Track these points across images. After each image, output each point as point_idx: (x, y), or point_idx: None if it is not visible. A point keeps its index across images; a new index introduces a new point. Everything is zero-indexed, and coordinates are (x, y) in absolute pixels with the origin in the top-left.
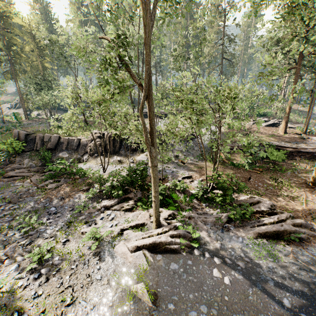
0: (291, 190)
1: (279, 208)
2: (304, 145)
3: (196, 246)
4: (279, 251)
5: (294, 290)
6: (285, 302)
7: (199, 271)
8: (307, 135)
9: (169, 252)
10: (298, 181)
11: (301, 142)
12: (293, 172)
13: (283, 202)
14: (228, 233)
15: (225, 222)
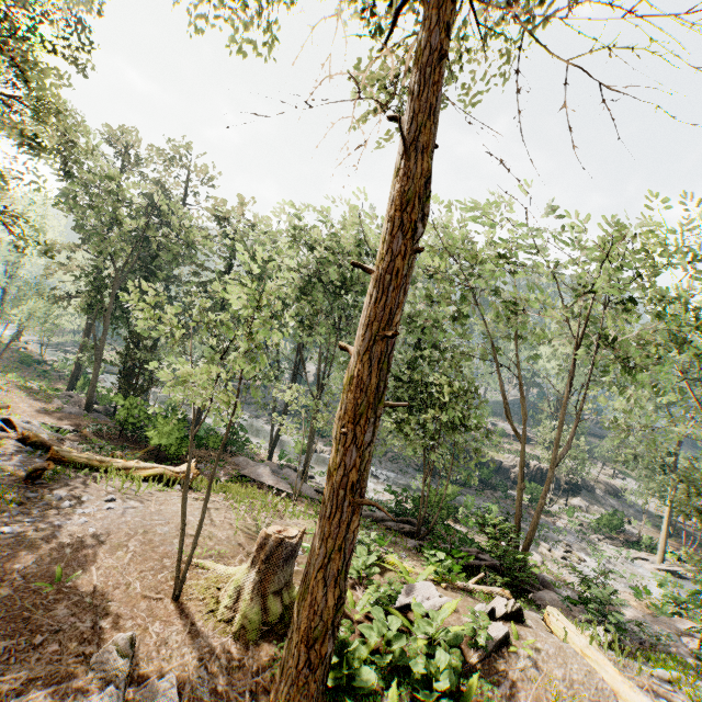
0: None
1: None
2: None
3: None
4: None
5: None
6: None
7: None
8: None
9: (681, 579)
10: None
11: None
12: None
13: None
14: None
15: None
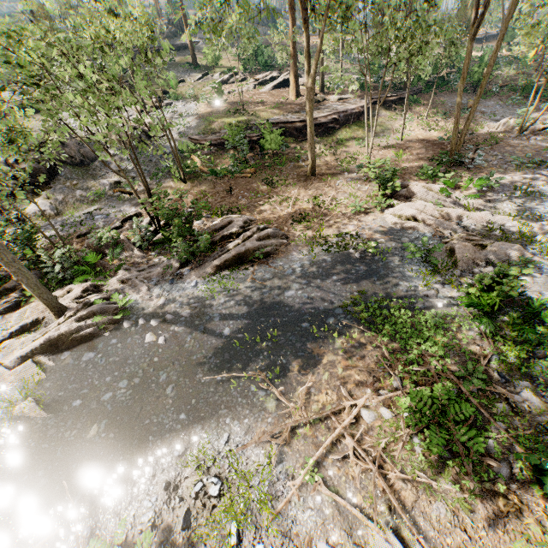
0: (283, 191)
1: (258, 222)
2: (316, 113)
3: (119, 317)
4: (240, 278)
5: (240, 315)
6: (226, 332)
7: (126, 346)
8: (326, 94)
9: (83, 342)
10: (298, 174)
11: (315, 108)
12: (297, 161)
13: (266, 212)
14: (180, 282)
15: (178, 269)
